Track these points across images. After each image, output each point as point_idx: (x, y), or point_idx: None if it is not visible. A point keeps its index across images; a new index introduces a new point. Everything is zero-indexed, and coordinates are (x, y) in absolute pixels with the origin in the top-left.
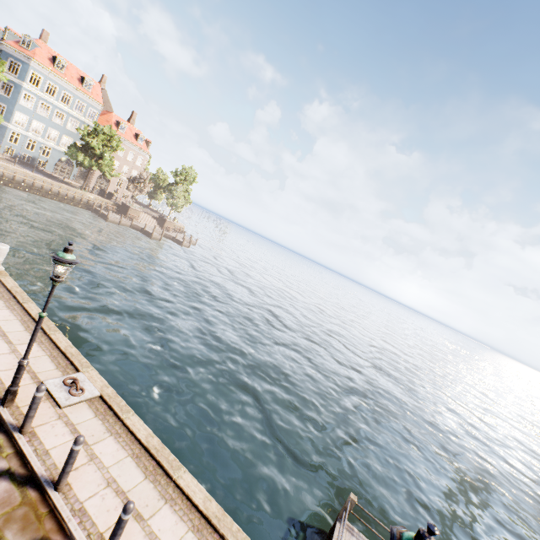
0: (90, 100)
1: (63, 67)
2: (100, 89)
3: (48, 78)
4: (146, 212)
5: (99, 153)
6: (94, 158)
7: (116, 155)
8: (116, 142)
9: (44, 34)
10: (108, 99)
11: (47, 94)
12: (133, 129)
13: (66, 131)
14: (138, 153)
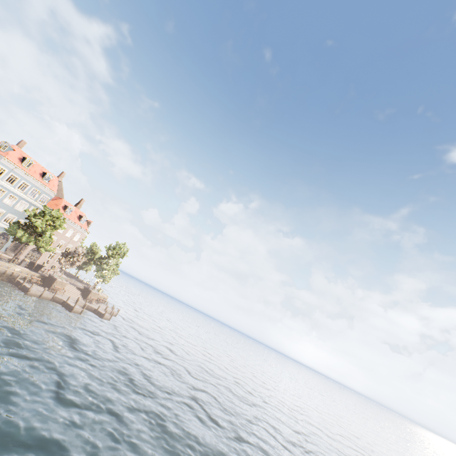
0: (46, 189)
1: (30, 164)
2: (58, 182)
3: (13, 170)
4: (72, 282)
5: (41, 231)
6: (33, 234)
7: (55, 231)
8: (60, 222)
9: (22, 142)
10: (62, 189)
11: (6, 182)
12: (79, 212)
13: (13, 210)
14: (78, 231)
